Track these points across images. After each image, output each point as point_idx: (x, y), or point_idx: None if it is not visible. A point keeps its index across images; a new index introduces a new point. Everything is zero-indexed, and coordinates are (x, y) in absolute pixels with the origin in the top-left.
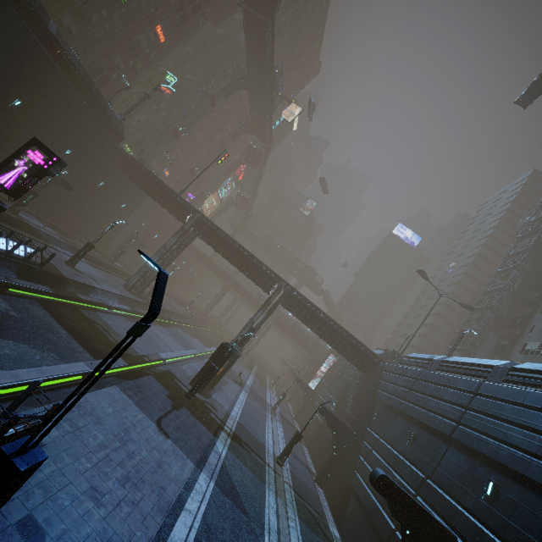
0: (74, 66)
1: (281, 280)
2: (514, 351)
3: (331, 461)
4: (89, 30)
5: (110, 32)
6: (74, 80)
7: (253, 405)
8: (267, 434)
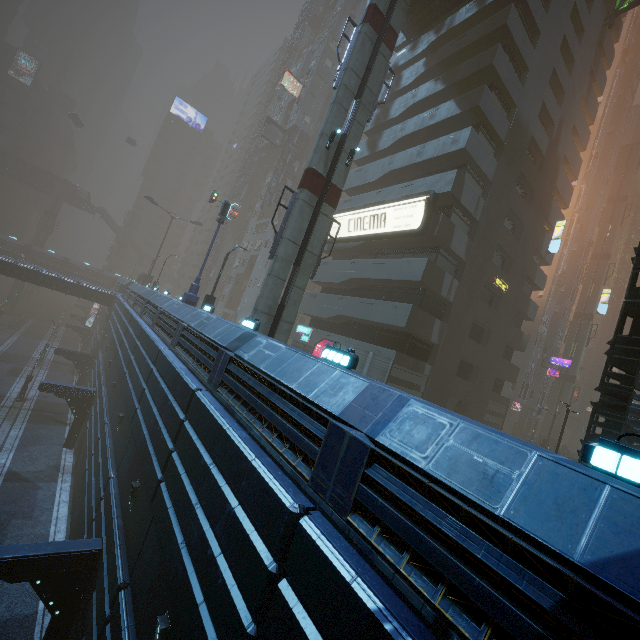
0: None
1: None
2: (239, 251)
3: (80, 380)
4: None
5: None
6: None
7: (1, 369)
8: (14, 386)
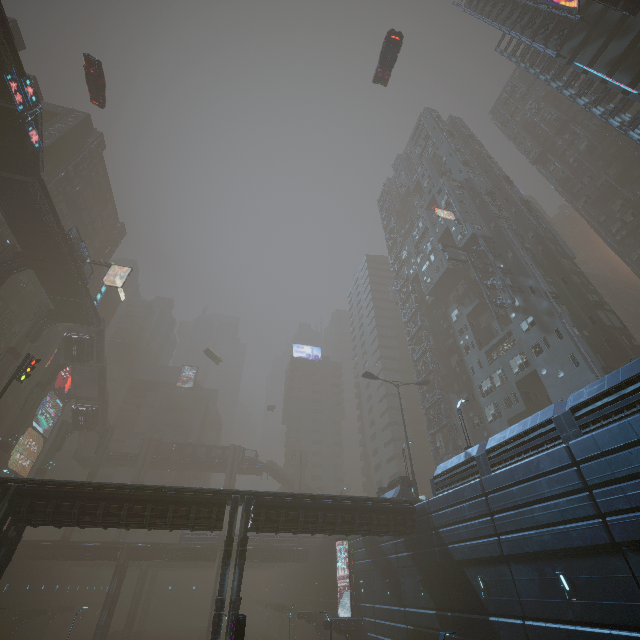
0: None
1: (231, 494)
2: (478, 398)
3: None
4: None
5: None
6: None
7: None
8: None
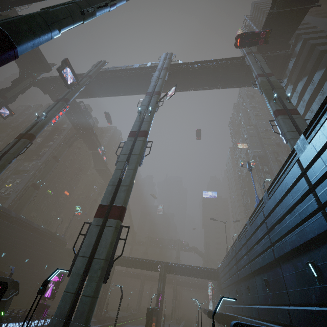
0: (44, 232)
1: (160, 262)
2: None
3: None
4: (41, 211)
5: (47, 205)
6: (45, 236)
7: None
8: None
